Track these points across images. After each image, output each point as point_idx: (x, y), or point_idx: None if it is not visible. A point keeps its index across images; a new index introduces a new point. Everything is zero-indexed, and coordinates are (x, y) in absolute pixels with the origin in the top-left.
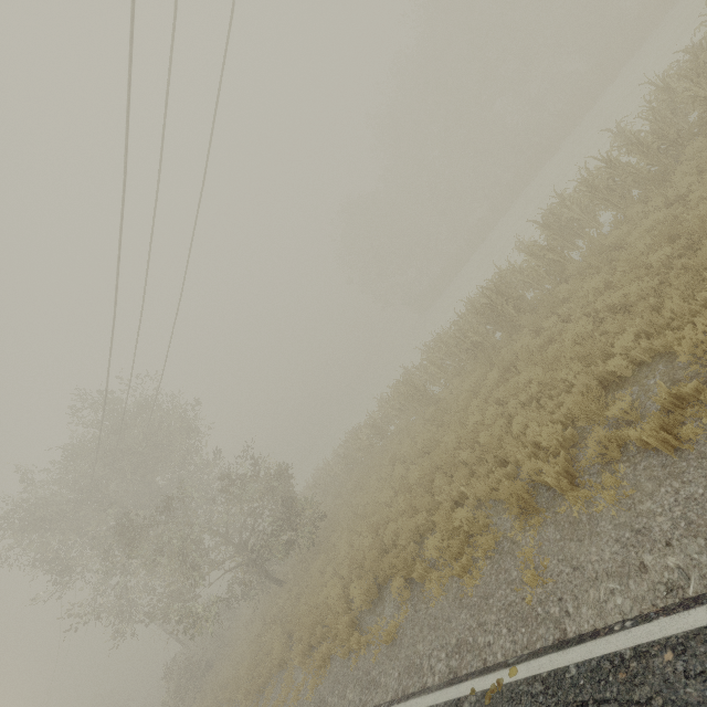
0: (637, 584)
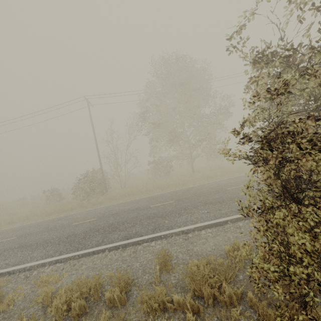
0: None
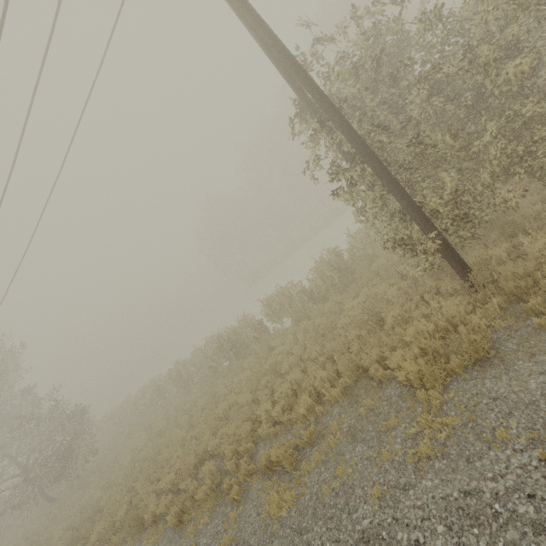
0: None
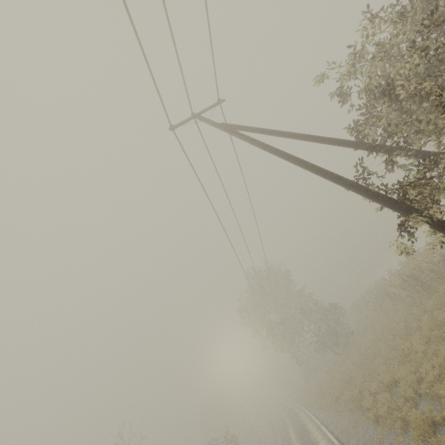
0: None
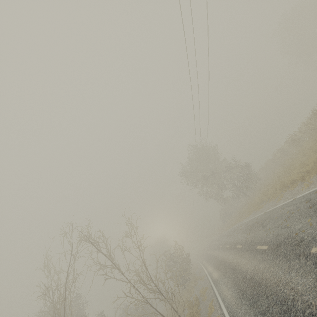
0: (285, 200)
